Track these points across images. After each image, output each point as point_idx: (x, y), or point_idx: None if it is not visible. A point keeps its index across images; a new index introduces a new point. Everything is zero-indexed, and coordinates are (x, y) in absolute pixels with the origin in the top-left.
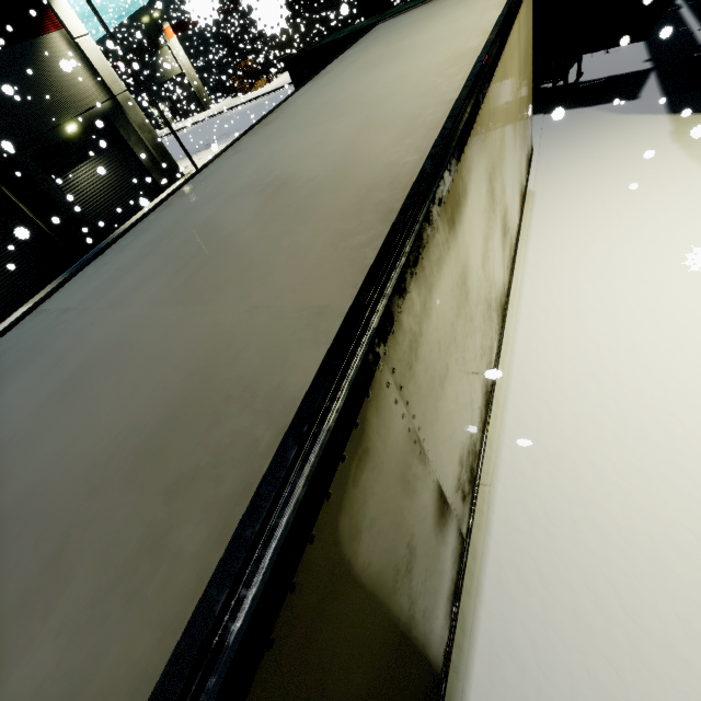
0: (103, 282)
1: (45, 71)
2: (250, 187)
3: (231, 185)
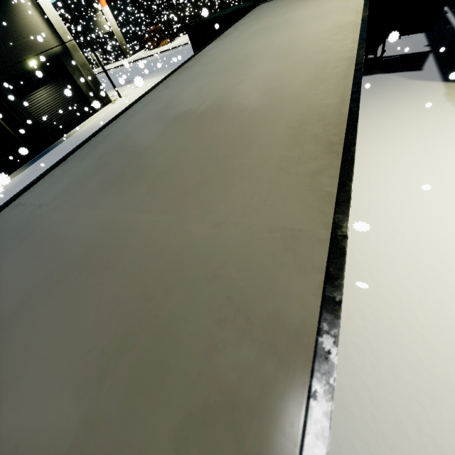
0: (70, 183)
1: (14, 21)
2: (186, 115)
3: (169, 112)
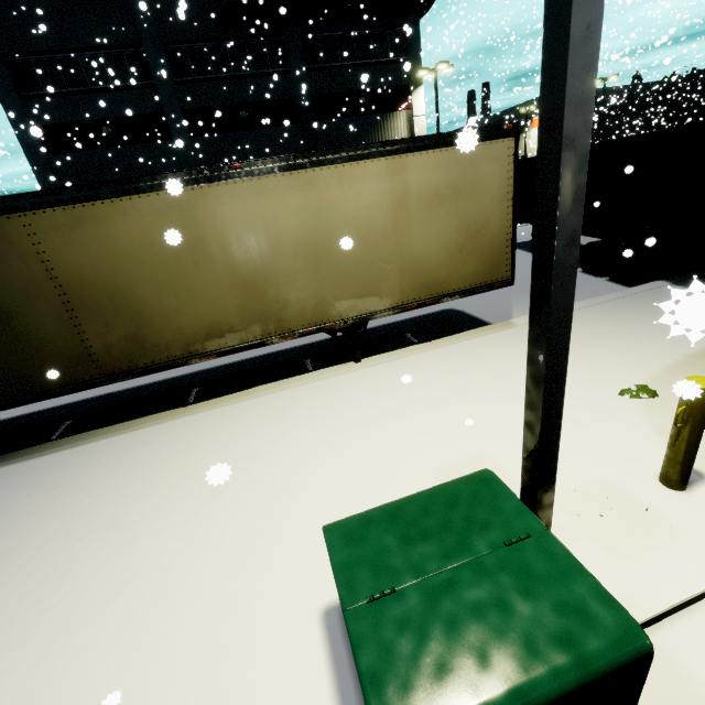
0: None
1: (381, 132)
2: None
3: None
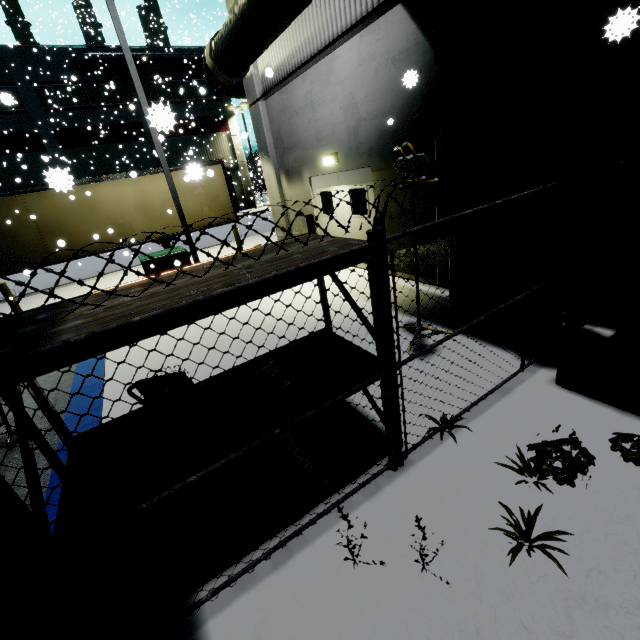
0: None
1: (210, 146)
2: None
3: None
